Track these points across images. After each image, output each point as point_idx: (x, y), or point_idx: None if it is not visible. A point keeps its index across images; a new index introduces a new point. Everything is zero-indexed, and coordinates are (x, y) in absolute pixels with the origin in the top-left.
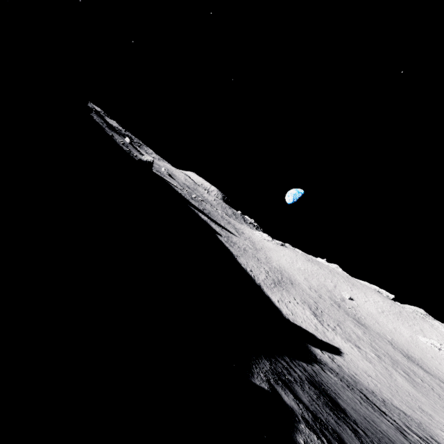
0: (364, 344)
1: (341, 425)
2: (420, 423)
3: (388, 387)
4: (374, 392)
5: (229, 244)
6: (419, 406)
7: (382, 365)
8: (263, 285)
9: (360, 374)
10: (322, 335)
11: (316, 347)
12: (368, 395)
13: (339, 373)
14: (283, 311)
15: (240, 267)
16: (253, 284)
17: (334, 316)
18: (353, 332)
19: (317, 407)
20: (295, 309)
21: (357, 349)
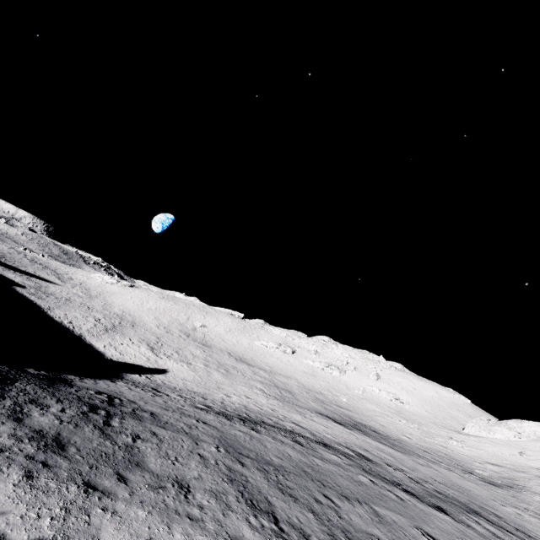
0: (198, 360)
1: (37, 381)
2: (205, 394)
3: (198, 383)
4: (176, 387)
5: (37, 296)
6: (218, 387)
7: (206, 371)
8: (86, 335)
9: (175, 381)
10: (152, 364)
11: (134, 374)
12: (163, 389)
13: (143, 383)
14: (107, 354)
15: (51, 321)
16: (69, 336)
17: (176, 345)
18: (191, 354)
19: (16, 376)
20: (127, 349)
21: (187, 366)
